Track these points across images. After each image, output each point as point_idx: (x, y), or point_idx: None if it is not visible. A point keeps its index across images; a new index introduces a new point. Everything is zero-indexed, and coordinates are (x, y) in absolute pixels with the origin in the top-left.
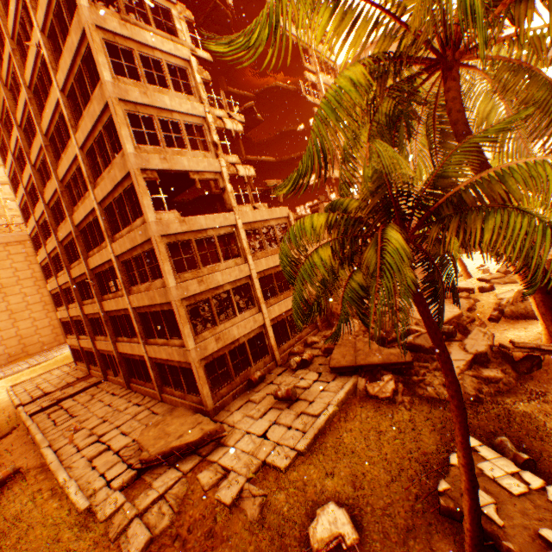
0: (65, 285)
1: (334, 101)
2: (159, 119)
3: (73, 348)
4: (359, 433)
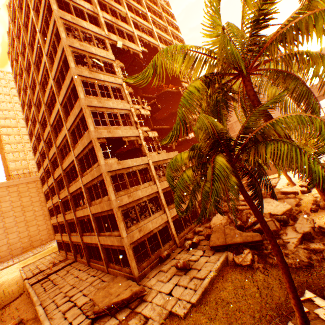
0: (56, 204)
1: (187, 97)
2: (107, 113)
3: (58, 241)
4: (231, 290)
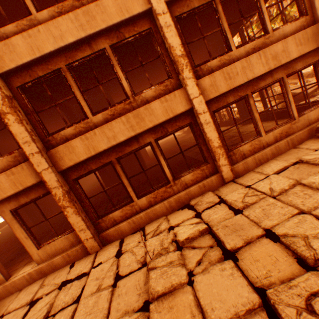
0: None
1: None
2: None
3: None
4: None
